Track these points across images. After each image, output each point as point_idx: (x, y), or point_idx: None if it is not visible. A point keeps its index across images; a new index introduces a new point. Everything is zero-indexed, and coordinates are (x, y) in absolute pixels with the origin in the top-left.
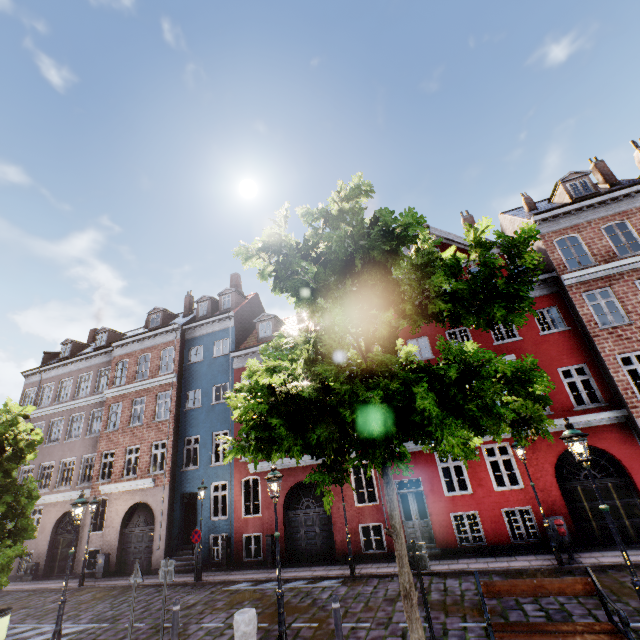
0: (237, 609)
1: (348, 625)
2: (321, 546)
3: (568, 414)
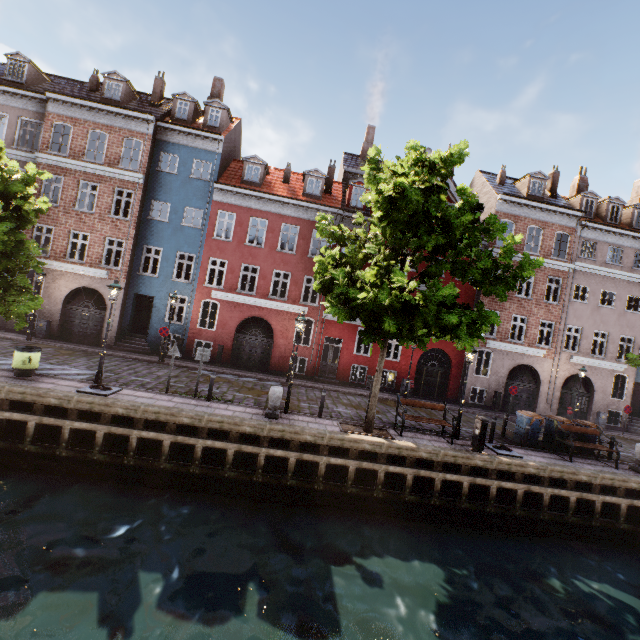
0: (219, 385)
1: (305, 405)
2: (258, 361)
3: None
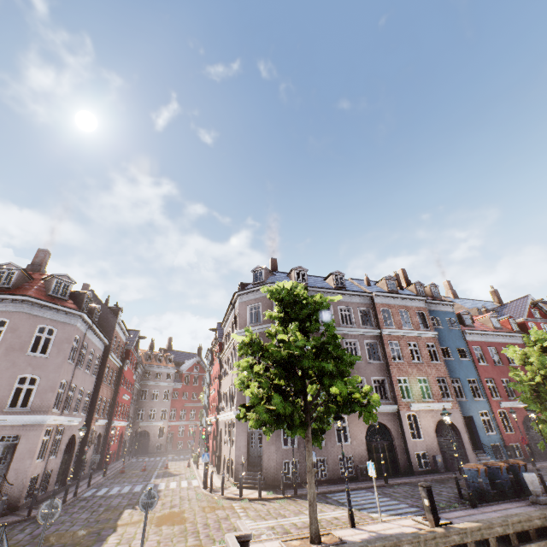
0: None
1: None
2: (544, 451)
3: None
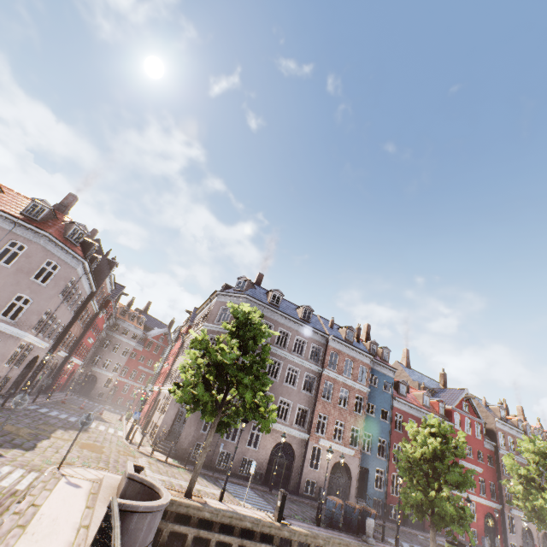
0: None
1: None
2: (417, 521)
3: (489, 499)
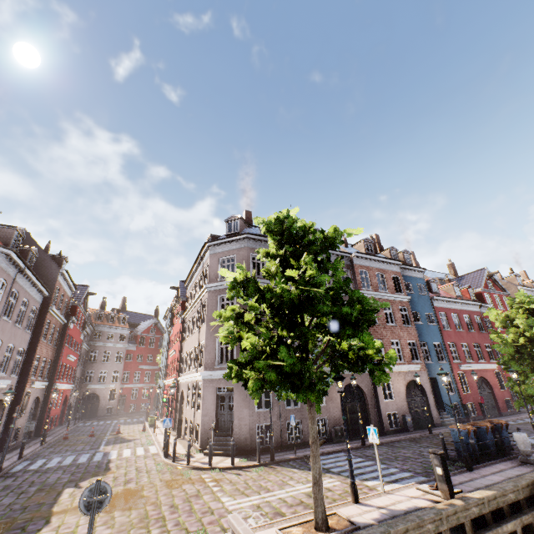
0: None
1: None
2: (492, 409)
3: None
